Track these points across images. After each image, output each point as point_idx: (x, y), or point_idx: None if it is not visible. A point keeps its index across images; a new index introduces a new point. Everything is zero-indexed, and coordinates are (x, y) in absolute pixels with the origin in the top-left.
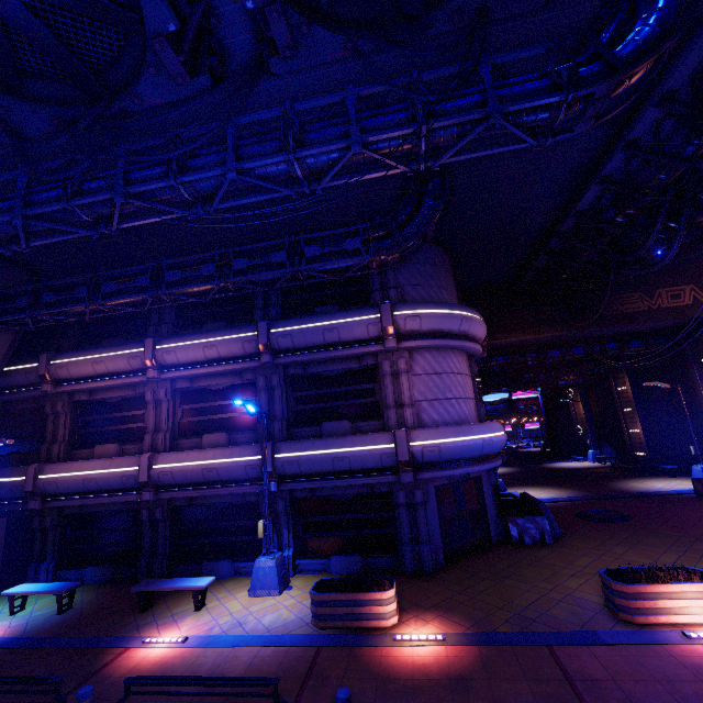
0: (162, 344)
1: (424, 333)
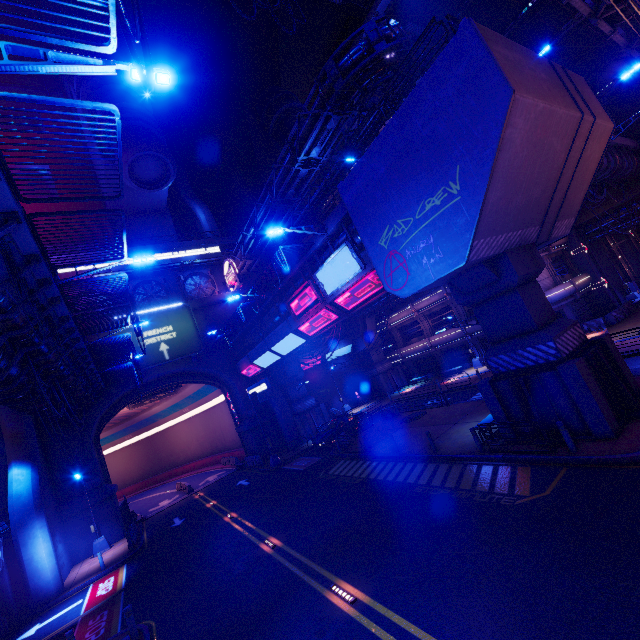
0: (414, 304)
1: None
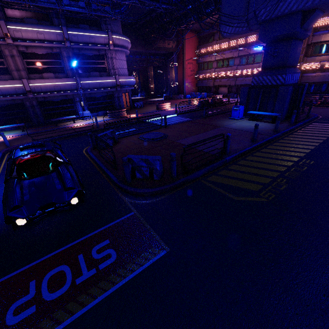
0: (10, 25)
1: (119, 45)
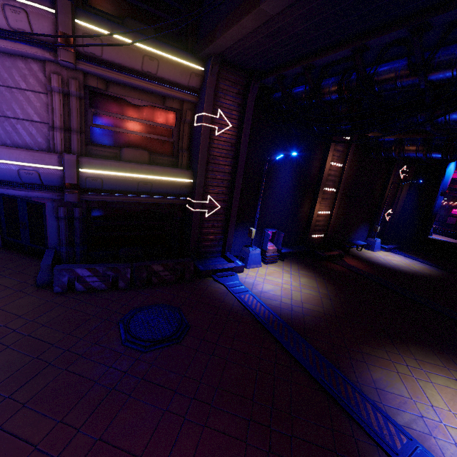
0: None
1: None
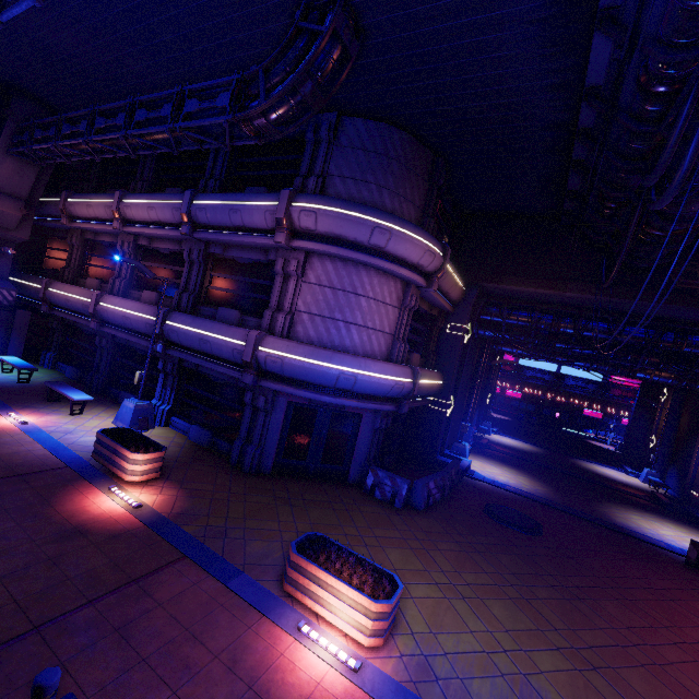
0: (125, 198)
1: (323, 236)
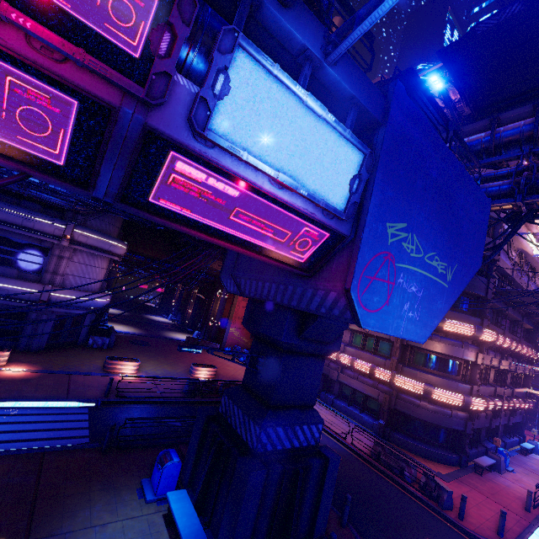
0: None
1: (88, 245)
